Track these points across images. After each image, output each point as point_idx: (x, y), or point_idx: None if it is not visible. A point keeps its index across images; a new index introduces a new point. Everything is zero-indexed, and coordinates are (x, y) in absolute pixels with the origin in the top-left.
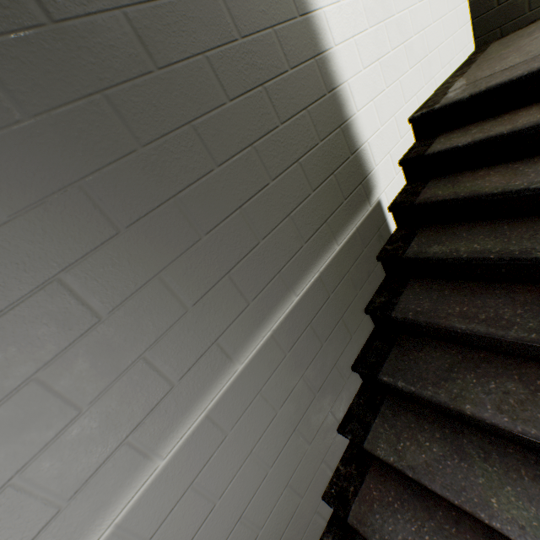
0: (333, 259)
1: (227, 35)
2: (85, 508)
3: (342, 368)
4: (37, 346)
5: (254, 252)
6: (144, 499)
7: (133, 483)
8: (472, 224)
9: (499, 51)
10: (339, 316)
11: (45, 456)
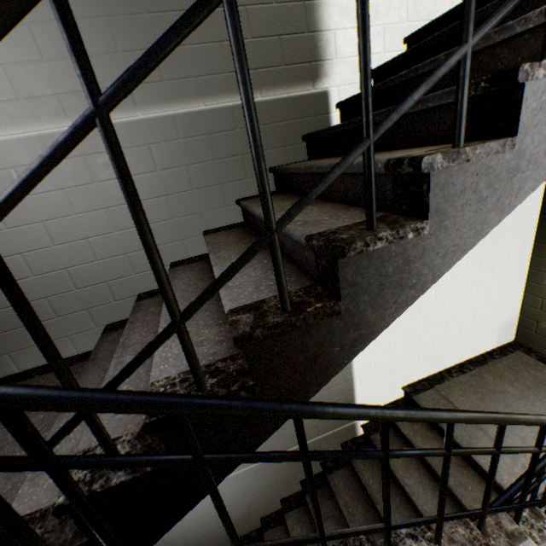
0: None
1: None
2: (29, 111)
3: (228, 193)
4: (35, 10)
5: (180, 49)
6: (57, 136)
7: (55, 122)
8: None
9: None
10: (240, 152)
11: (21, 67)
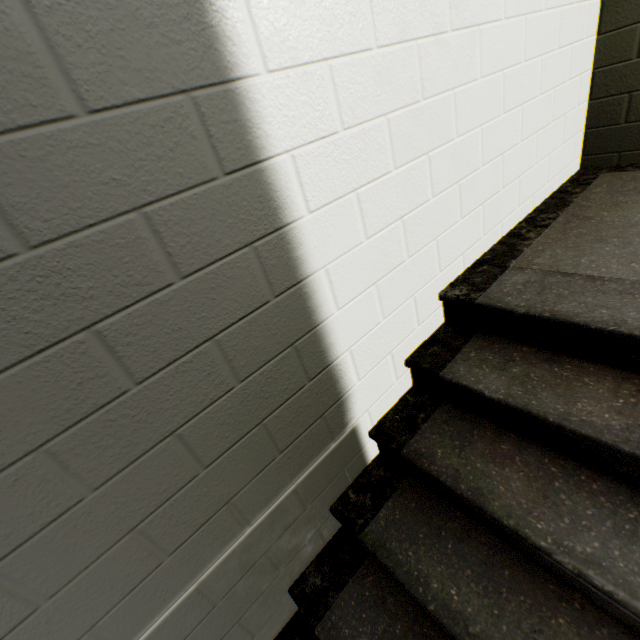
0: (236, 549)
1: None
2: None
3: None
4: None
5: (20, 629)
6: None
7: None
8: (467, 526)
9: (602, 208)
10: (233, 622)
11: None
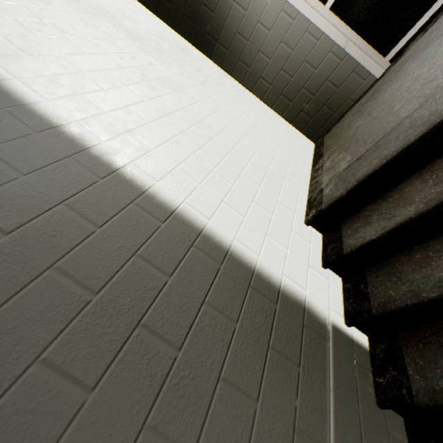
0: None
1: (74, 306)
2: None
3: None
4: None
5: None
6: None
7: None
8: None
9: (335, 143)
10: None
11: None
